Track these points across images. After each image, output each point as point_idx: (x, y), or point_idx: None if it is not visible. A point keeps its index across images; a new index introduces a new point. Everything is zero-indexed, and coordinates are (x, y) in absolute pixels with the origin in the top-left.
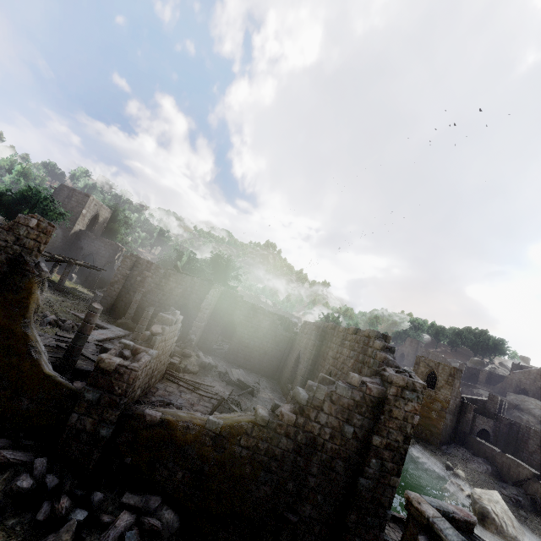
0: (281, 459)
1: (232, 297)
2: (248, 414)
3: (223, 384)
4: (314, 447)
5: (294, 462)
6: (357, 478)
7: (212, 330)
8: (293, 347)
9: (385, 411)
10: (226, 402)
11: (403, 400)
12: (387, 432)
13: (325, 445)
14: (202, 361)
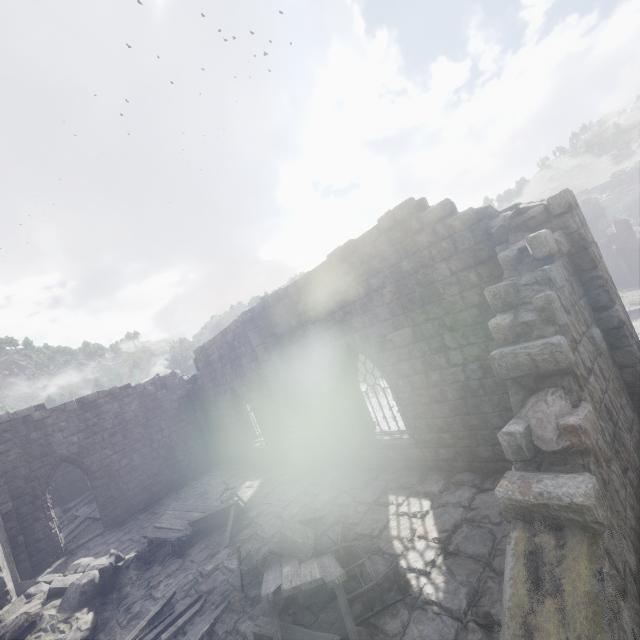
0: (638, 521)
1: (15, 425)
2: (550, 543)
3: (174, 564)
4: (616, 424)
5: (636, 493)
6: (636, 399)
7: (28, 516)
8: (209, 399)
9: (595, 259)
10: (290, 593)
11: (584, 227)
12: (611, 290)
13: (612, 401)
14: (80, 589)
